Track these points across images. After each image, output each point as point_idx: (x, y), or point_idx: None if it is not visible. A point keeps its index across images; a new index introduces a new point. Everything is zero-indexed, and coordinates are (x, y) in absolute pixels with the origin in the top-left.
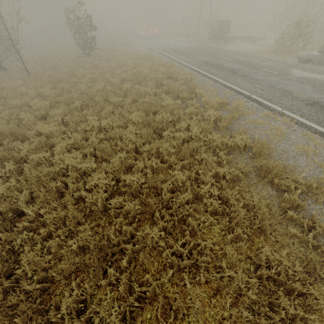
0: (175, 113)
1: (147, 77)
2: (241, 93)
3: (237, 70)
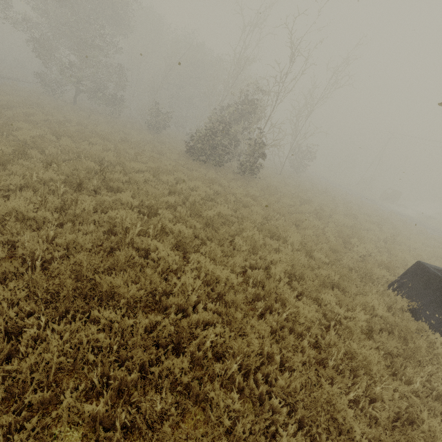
0: None
1: None
2: None
3: None
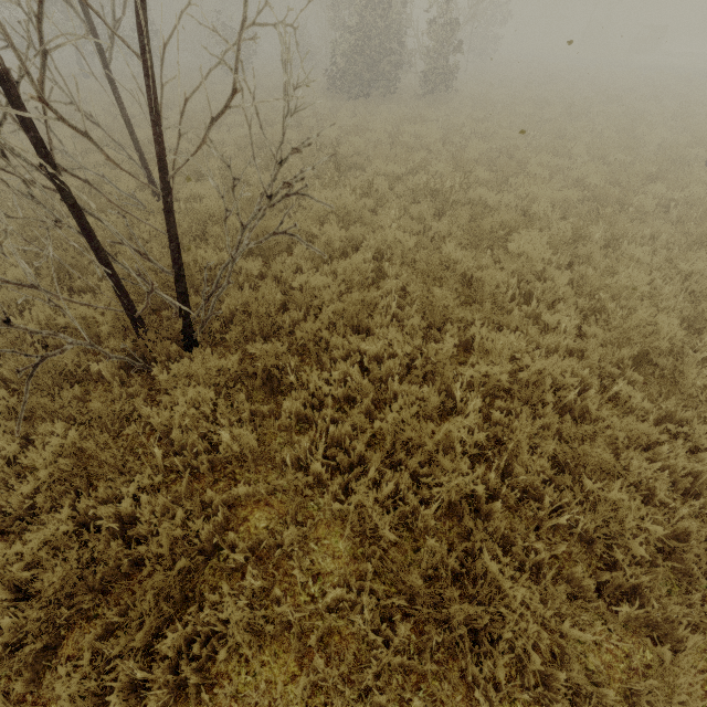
0: None
1: None
2: None
3: None
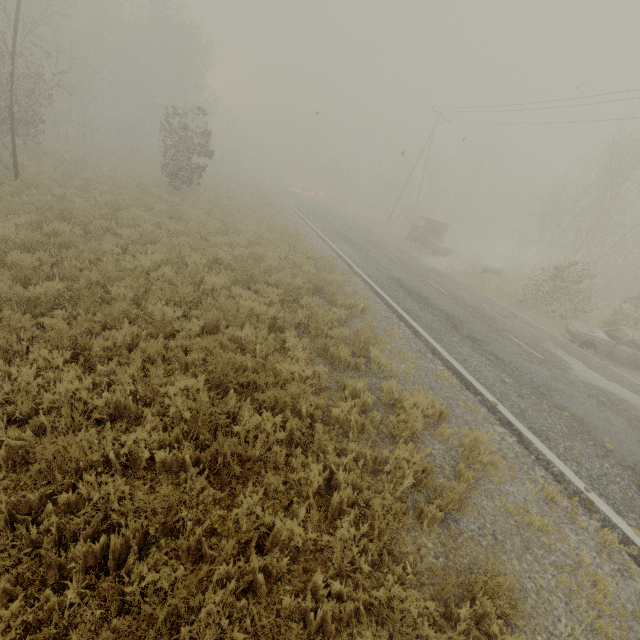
0: (303, 408)
1: (272, 271)
2: (473, 388)
3: (460, 320)
